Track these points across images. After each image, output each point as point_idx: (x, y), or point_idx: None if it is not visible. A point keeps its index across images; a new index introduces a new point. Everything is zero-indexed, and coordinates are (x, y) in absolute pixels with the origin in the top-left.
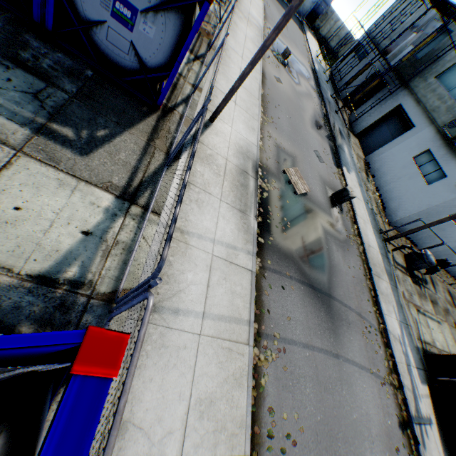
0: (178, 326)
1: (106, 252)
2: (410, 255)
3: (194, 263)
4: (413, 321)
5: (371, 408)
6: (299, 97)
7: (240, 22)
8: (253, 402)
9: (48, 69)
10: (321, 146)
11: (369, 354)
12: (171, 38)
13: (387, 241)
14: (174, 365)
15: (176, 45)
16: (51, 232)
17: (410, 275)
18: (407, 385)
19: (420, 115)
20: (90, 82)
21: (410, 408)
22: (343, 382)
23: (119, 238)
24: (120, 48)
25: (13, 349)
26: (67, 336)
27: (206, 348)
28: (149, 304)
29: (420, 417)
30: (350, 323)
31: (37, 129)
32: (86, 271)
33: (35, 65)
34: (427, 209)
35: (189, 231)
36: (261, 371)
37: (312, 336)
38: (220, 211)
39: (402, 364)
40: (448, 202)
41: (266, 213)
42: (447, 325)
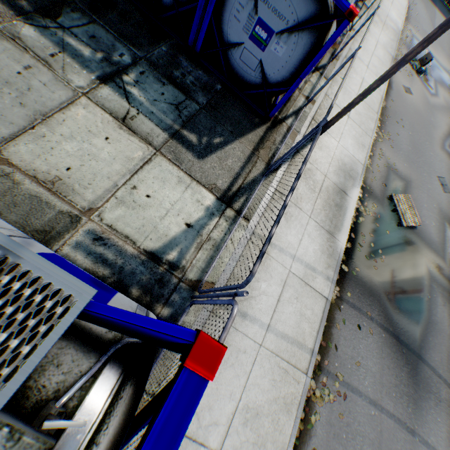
0: (243, 330)
1: (199, 245)
2: None
3: (269, 275)
4: None
5: None
6: (431, 111)
7: (373, 27)
8: (297, 434)
9: (189, 84)
10: (449, 172)
11: None
12: (299, 56)
13: None
14: (232, 365)
15: (302, 63)
16: (165, 219)
17: None
18: None
19: None
20: (217, 95)
21: None
22: None
23: (211, 235)
24: (249, 66)
25: (151, 330)
26: (184, 332)
27: (264, 360)
28: (234, 312)
29: None
30: (441, 399)
31: (172, 134)
32: (182, 257)
33: (181, 82)
34: None
35: (271, 242)
36: (313, 407)
37: (383, 394)
38: (307, 229)
39: None
40: None
41: (357, 240)
42: None
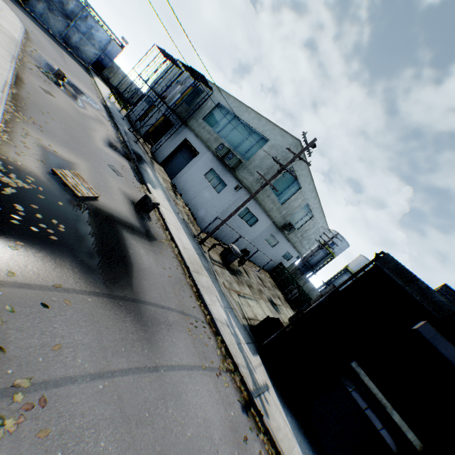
0: None
1: None
2: (224, 252)
3: None
4: (237, 304)
5: (210, 409)
6: (85, 118)
7: None
8: None
9: None
10: (119, 163)
11: (199, 349)
12: None
13: (203, 244)
14: None
15: None
16: None
17: (228, 268)
18: (242, 363)
19: (201, 145)
20: None
21: (249, 384)
22: (169, 398)
23: None
24: None
25: None
26: None
27: None
28: None
29: (259, 387)
30: (172, 324)
31: None
32: None
33: None
34: (223, 212)
35: None
36: None
37: (110, 358)
38: None
39: (234, 345)
40: (234, 203)
41: (12, 212)
42: (264, 300)
